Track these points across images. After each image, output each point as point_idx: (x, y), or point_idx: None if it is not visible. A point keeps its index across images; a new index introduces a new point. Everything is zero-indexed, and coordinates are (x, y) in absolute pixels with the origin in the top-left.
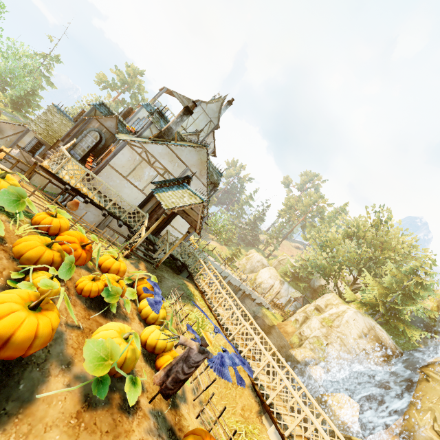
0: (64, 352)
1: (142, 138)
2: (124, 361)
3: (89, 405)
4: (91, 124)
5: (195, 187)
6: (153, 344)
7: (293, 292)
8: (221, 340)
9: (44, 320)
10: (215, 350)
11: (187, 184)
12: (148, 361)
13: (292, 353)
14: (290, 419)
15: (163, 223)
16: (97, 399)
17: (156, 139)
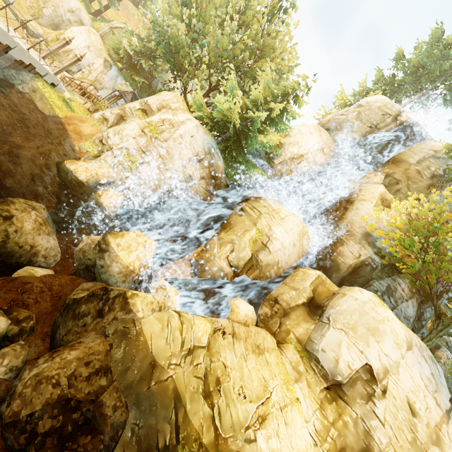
0: None
1: None
2: None
3: None
4: None
5: None
6: None
7: (121, 84)
8: None
9: None
10: None
11: None
12: None
13: (69, 167)
14: None
15: None
16: None
17: None
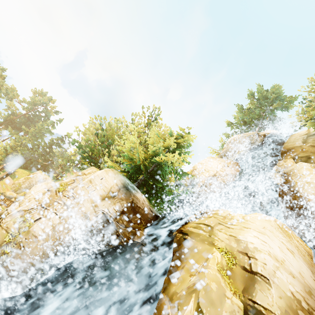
0: None
1: None
2: None
3: None
4: None
5: None
6: None
7: None
8: None
9: None
10: None
11: None
12: None
13: None
14: None
15: None
16: None
17: None
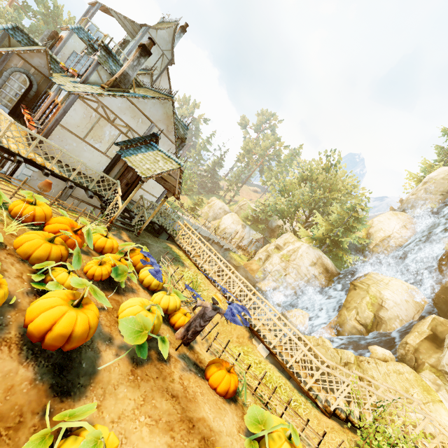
0: (102, 331)
1: (90, 85)
2: (153, 327)
3: (137, 364)
4: (12, 62)
5: (163, 145)
6: (166, 307)
7: (254, 234)
8: (212, 291)
9: (90, 313)
10: (209, 300)
11: (155, 144)
12: (162, 321)
13: (259, 286)
14: (271, 336)
15: (134, 187)
16: (141, 359)
17: (111, 89)
